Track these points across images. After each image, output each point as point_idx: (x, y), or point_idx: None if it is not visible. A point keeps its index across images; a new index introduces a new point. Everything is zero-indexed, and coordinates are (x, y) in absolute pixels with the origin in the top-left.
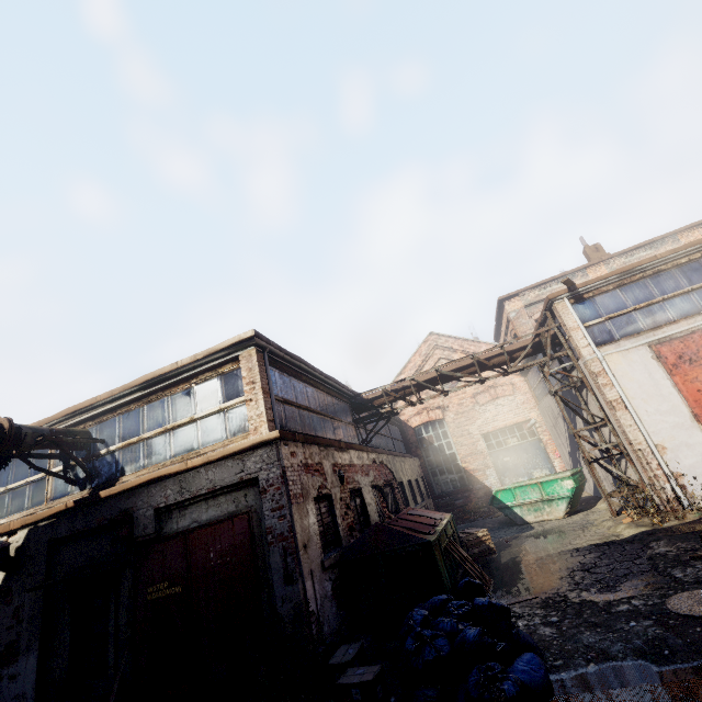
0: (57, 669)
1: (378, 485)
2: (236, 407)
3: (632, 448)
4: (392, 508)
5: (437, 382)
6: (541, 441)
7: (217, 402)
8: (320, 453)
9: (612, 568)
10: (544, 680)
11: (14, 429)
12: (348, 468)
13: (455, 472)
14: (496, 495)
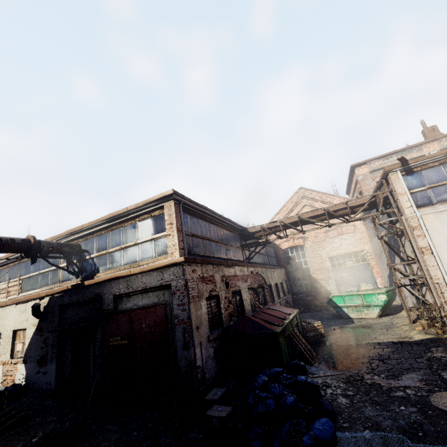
0: (66, 373)
1: (253, 287)
2: (161, 238)
3: (432, 281)
4: (261, 301)
5: (298, 224)
6: (369, 265)
7: (150, 234)
8: (213, 269)
9: (400, 362)
10: (332, 437)
11: (37, 242)
12: (232, 278)
13: (308, 279)
14: (332, 298)
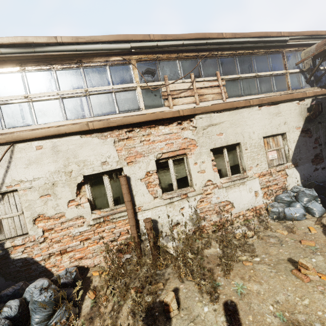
0: None
1: None
2: None
3: None
4: None
5: None
6: None
7: None
8: None
9: None
10: None
11: None
12: None
13: None
14: None
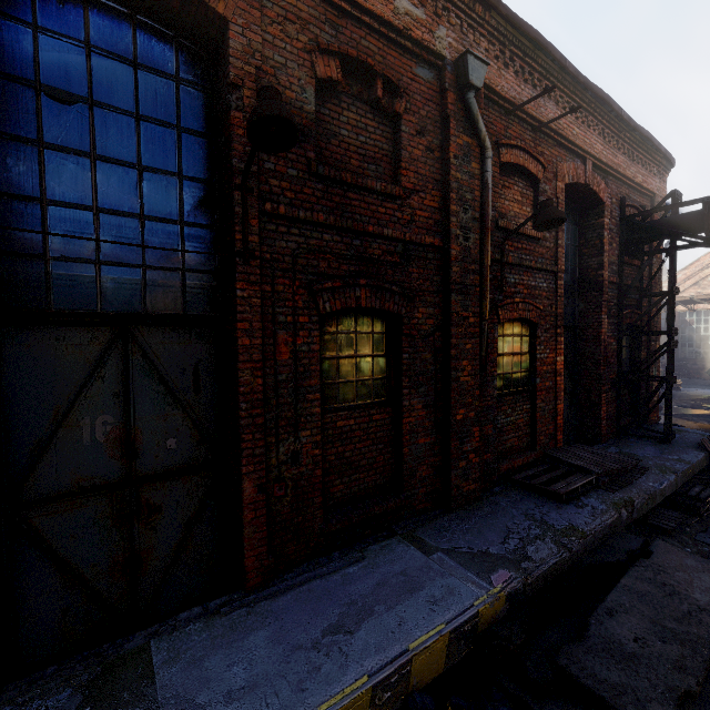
0: None
1: None
2: None
3: None
4: None
5: (689, 303)
6: None
7: None
8: None
9: None
10: None
11: None
12: None
13: (702, 348)
14: None
